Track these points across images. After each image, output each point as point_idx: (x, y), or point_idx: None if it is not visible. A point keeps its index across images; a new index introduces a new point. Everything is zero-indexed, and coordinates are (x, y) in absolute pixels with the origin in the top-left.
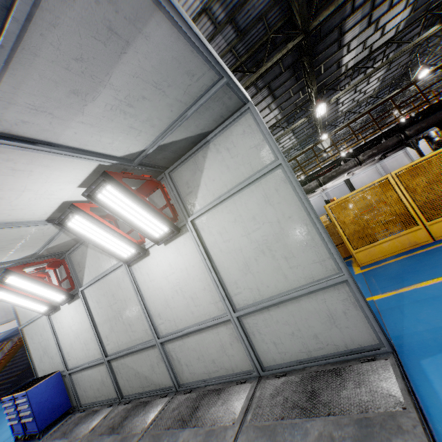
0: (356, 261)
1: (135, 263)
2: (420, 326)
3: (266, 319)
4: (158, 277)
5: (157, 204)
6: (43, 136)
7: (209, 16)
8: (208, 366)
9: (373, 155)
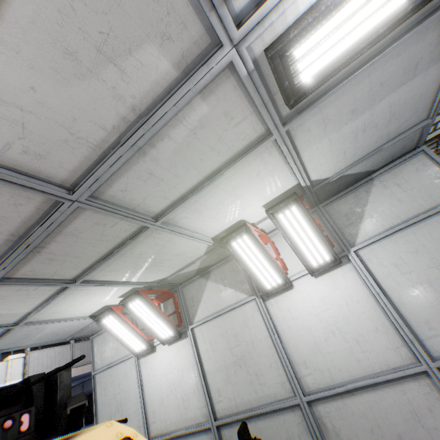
0: None
1: (271, 297)
2: None
3: None
4: (304, 314)
5: None
6: (302, 146)
7: None
8: None
9: None
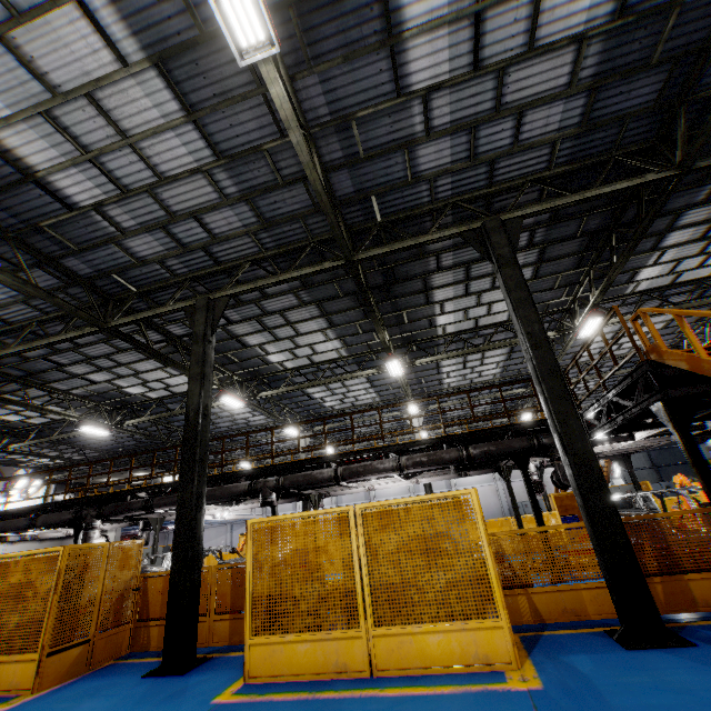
0: (246, 664)
1: None
2: None
3: None
4: None
5: None
6: None
7: (209, 180)
8: None
9: (421, 464)
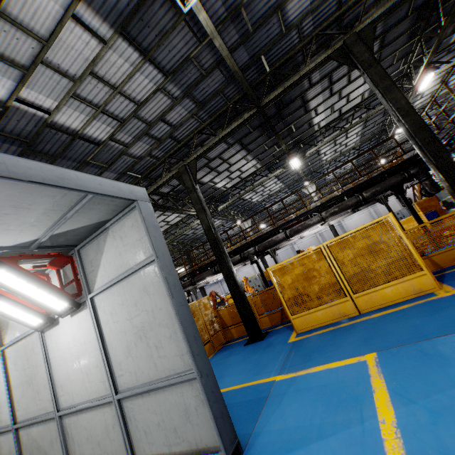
0: (294, 327)
1: (47, 330)
2: (279, 423)
3: (140, 405)
4: (63, 347)
5: (69, 277)
6: None
7: (164, 93)
8: (94, 447)
9: (335, 213)
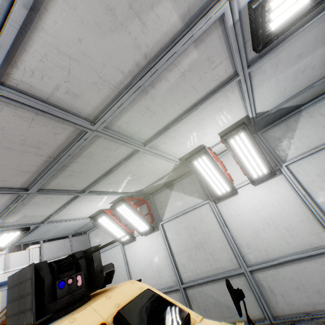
0: None
1: (221, 201)
2: None
3: None
4: (246, 212)
5: None
6: (256, 85)
7: None
8: (310, 296)
9: None
